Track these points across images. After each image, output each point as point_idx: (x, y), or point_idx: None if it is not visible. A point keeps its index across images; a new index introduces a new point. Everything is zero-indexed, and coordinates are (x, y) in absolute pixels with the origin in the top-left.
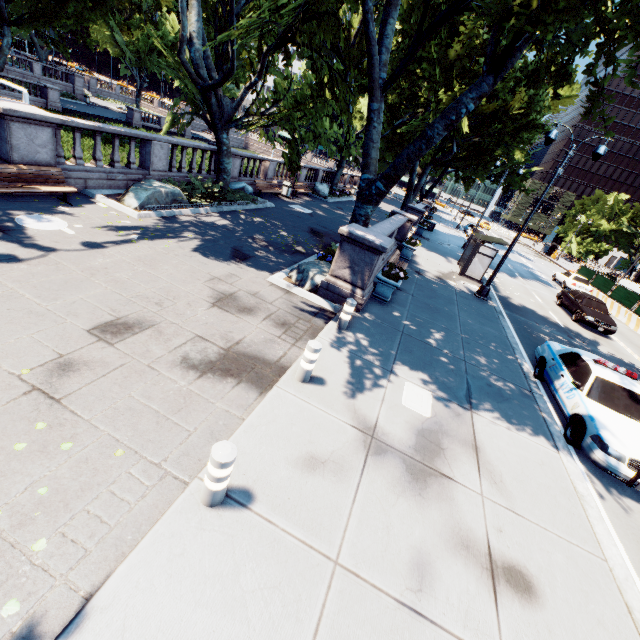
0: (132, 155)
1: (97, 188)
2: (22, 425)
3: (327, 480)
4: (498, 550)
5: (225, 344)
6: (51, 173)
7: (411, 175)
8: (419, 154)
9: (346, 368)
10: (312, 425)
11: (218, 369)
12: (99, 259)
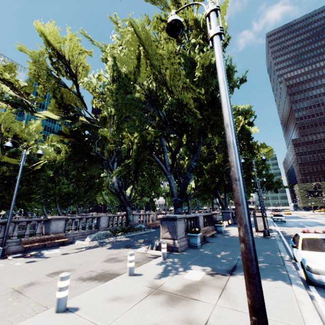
0: (93, 224)
1: (78, 239)
2: (4, 299)
3: (119, 303)
4: (212, 324)
5: (101, 271)
6: (60, 235)
7: (219, 199)
8: (186, 183)
9: (157, 269)
10: (125, 287)
11: (93, 278)
12: (65, 256)
